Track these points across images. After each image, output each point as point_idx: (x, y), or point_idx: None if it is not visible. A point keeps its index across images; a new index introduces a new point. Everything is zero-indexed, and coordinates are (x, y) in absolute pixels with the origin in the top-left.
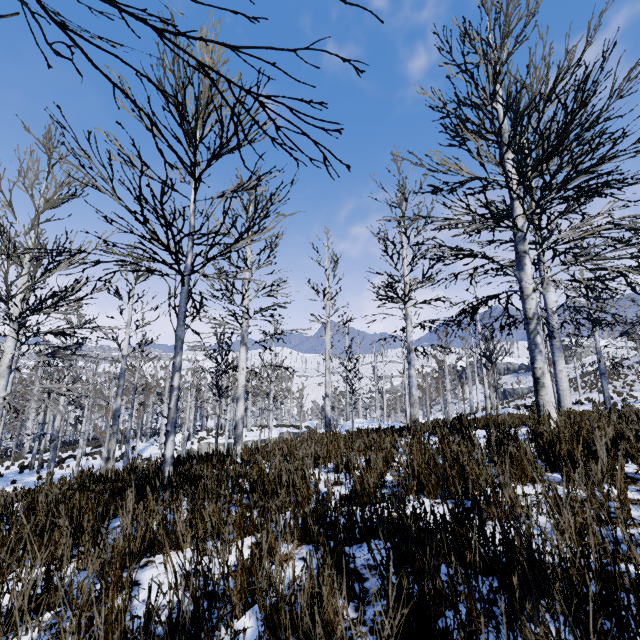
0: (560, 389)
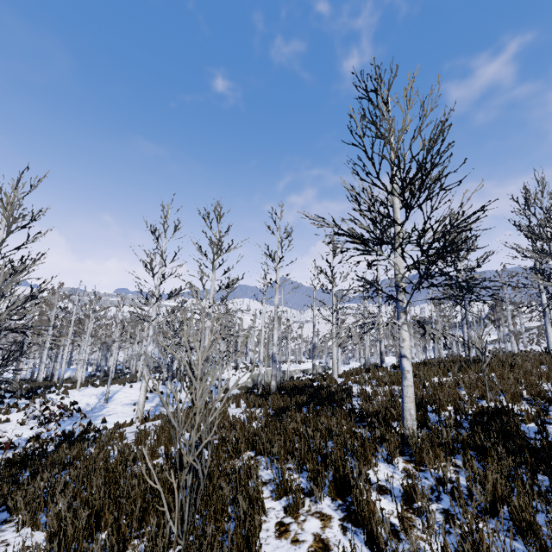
0: (549, 341)
